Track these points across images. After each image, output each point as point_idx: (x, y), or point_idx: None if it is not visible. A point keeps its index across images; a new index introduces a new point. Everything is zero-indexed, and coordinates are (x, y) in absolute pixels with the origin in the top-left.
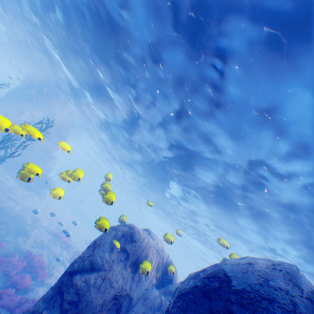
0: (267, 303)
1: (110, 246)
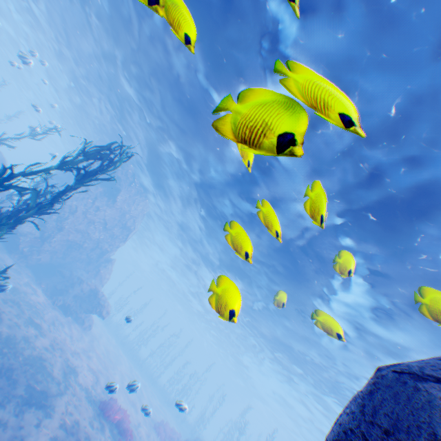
0: None
1: None
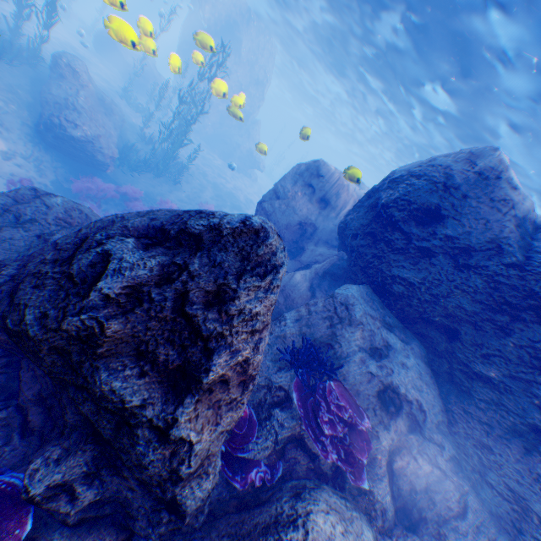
0: (414, 179)
1: (292, 180)
